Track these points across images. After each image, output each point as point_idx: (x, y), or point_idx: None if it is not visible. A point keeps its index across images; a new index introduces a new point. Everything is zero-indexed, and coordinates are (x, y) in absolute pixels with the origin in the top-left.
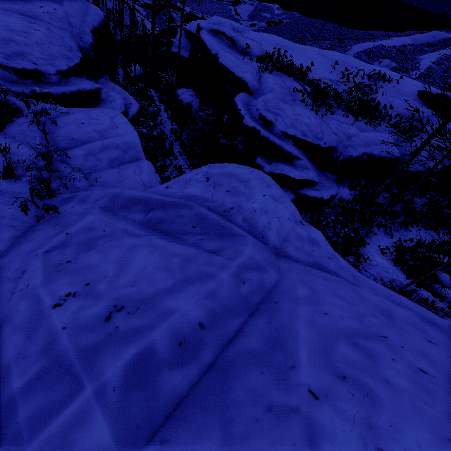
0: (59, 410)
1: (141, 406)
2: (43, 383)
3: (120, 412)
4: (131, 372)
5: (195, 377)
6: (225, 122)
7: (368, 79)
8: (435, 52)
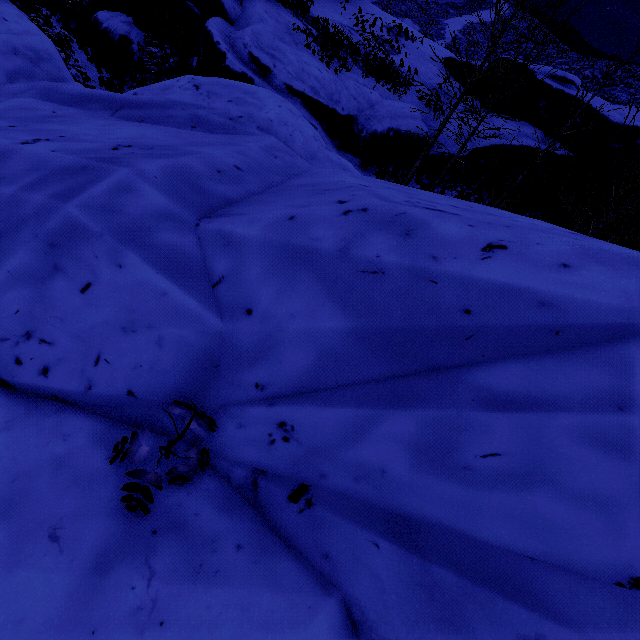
0: (92, 184)
1: (193, 194)
2: (53, 180)
3: (171, 191)
4: (170, 173)
5: (244, 195)
6: (197, 66)
7: (388, 32)
8: (461, 17)
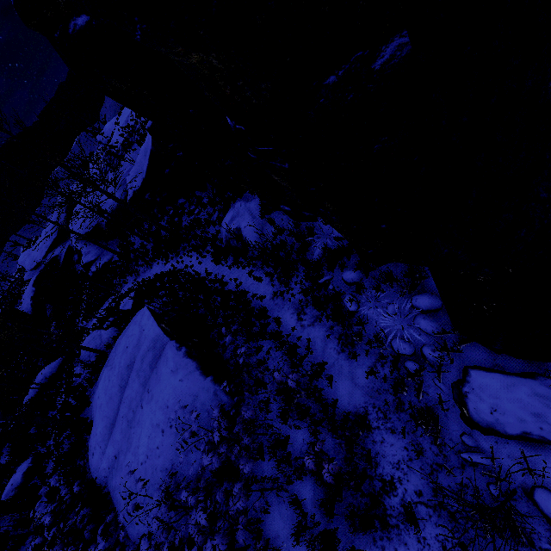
0: None
1: None
2: None
3: None
4: None
5: None
6: None
7: None
8: None
